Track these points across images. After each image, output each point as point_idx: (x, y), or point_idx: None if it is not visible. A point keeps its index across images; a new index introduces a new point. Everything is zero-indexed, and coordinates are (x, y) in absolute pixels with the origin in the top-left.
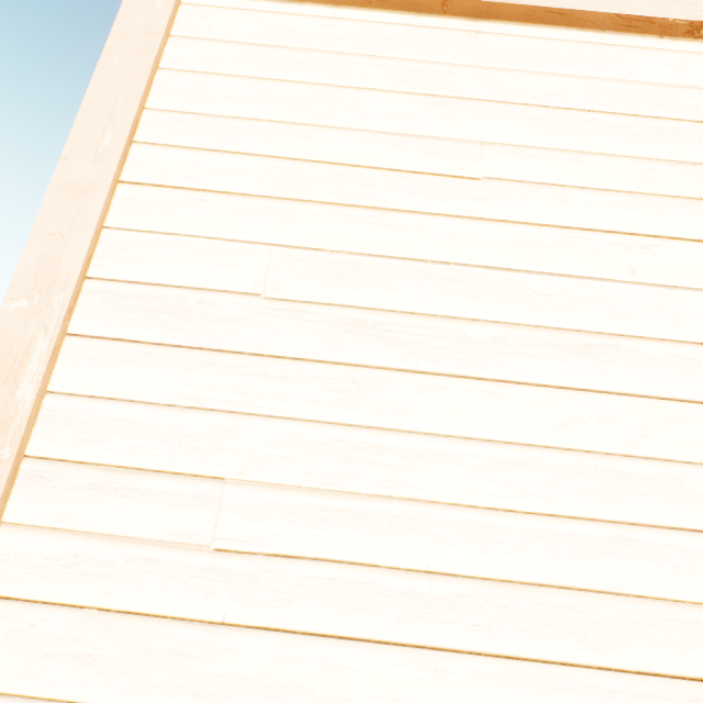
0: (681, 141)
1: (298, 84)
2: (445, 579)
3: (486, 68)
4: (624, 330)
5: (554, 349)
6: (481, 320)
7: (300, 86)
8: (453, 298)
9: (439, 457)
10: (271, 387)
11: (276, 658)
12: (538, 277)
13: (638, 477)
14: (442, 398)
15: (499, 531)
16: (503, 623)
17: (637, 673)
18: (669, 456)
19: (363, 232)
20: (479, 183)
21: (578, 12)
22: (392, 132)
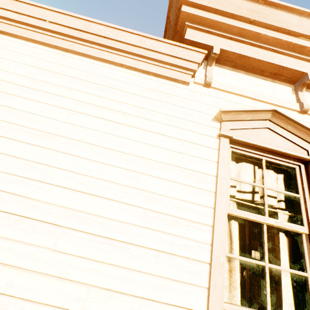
0: (103, 91)
1: (3, 58)
2: None
3: (60, 64)
4: (56, 133)
5: (33, 134)
6: (17, 124)
7: (4, 59)
8: (13, 117)
9: None
10: None
11: None
12: (40, 116)
13: (36, 167)
14: None
15: None
16: None
17: (4, 212)
18: (48, 164)
19: None
20: (39, 92)
21: (90, 55)
22: (23, 75)
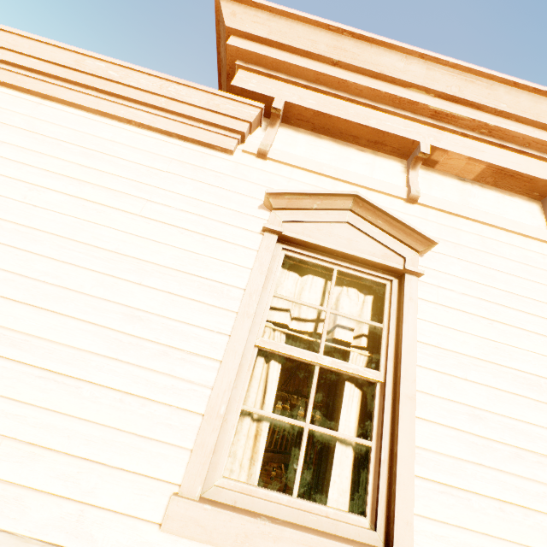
0: (92, 159)
1: None
2: None
3: (32, 117)
4: (2, 216)
5: None
6: None
7: None
8: None
9: None
10: None
11: None
12: None
13: None
14: None
15: None
16: None
17: None
18: None
19: None
20: None
21: (81, 105)
22: None
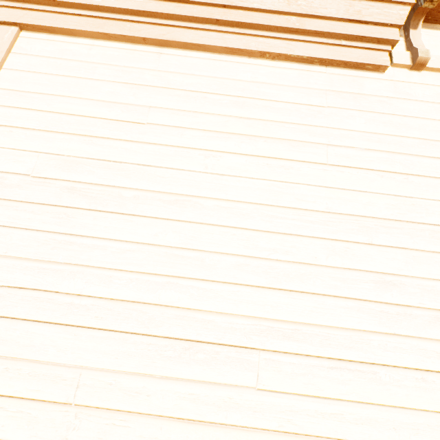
0: (246, 107)
1: (68, 77)
2: (87, 298)
3: (161, 71)
4: (195, 193)
5: (161, 201)
6: (130, 188)
7: (69, 78)
8: (119, 178)
9: (97, 247)
10: (27, 216)
11: (5, 329)
12: (162, 169)
13: (185, 257)
14: (104, 222)
15: (116, 278)
16: (109, 316)
17: (162, 337)
18: (201, 248)
19: (84, 147)
20: (144, 126)
21: (207, 45)
22: (109, 101)
